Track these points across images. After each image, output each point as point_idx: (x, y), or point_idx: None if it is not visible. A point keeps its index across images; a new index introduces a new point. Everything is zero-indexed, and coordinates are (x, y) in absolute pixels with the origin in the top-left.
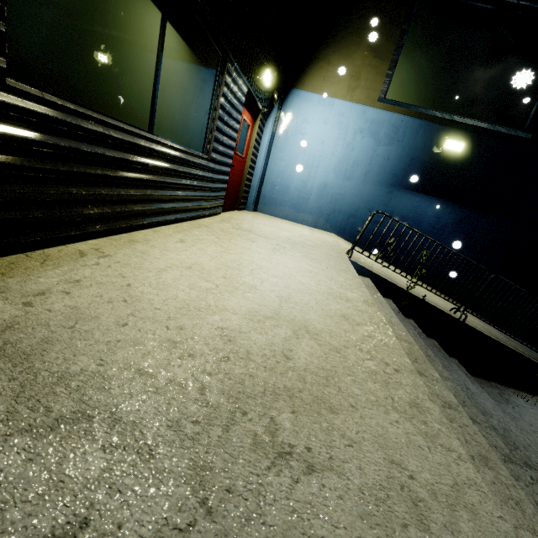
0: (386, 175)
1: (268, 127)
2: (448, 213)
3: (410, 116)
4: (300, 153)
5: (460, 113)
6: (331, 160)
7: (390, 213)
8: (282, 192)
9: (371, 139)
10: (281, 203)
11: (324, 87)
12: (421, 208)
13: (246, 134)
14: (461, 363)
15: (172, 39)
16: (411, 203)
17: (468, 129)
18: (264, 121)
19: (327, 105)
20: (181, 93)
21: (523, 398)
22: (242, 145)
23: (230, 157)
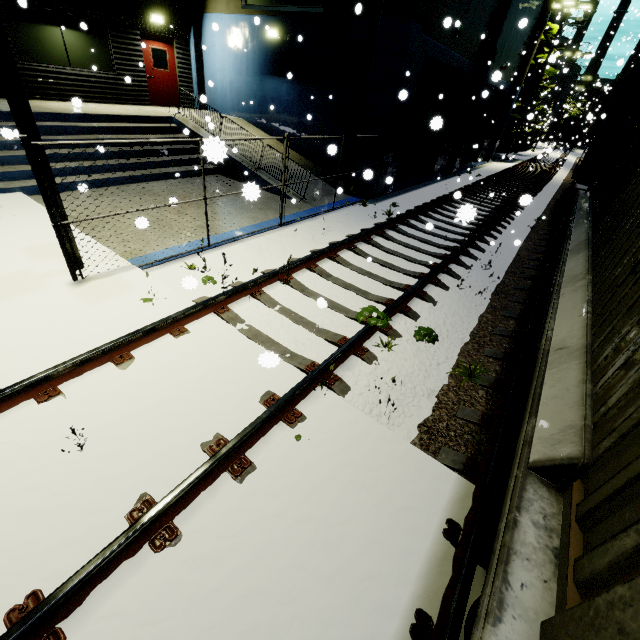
0: (257, 66)
1: (192, 47)
2: (293, 89)
3: (259, 15)
4: (216, 61)
5: (285, 3)
6: (230, 63)
7: (265, 96)
8: (215, 93)
9: (245, 40)
10: (216, 101)
11: (216, 7)
12: (279, 88)
13: (166, 56)
14: (222, 171)
15: (68, 32)
16: (273, 85)
17: (289, 15)
18: (186, 43)
19: (220, 20)
20: (83, 49)
21: (231, 182)
22: (164, 64)
23: (143, 72)
